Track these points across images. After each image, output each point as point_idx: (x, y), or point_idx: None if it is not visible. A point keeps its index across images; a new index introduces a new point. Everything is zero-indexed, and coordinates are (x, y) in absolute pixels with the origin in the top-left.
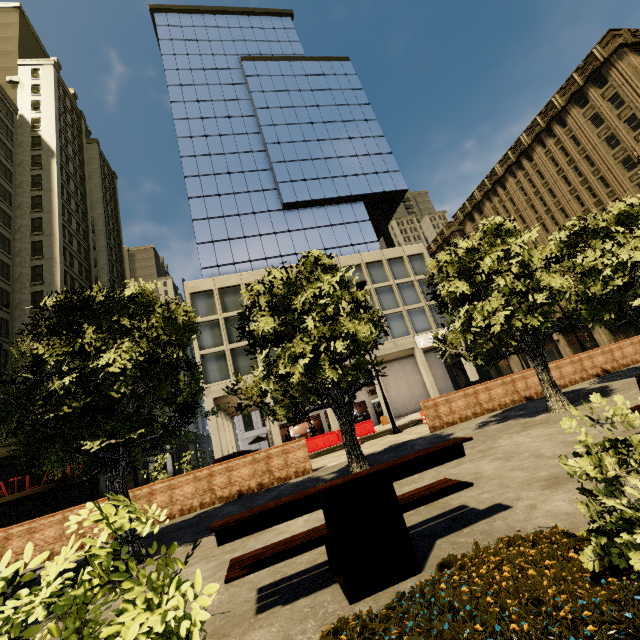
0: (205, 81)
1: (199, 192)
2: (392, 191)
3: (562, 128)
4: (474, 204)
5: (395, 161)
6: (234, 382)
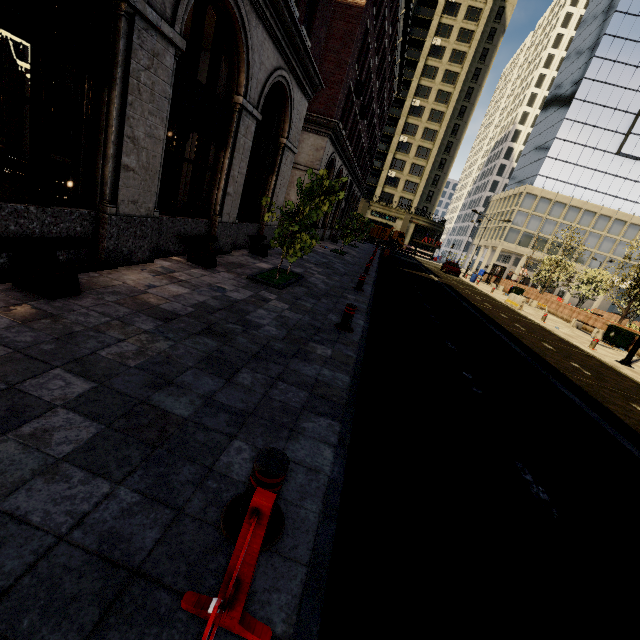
0: None
1: (574, 116)
2: None
3: None
4: None
5: None
6: (514, 247)
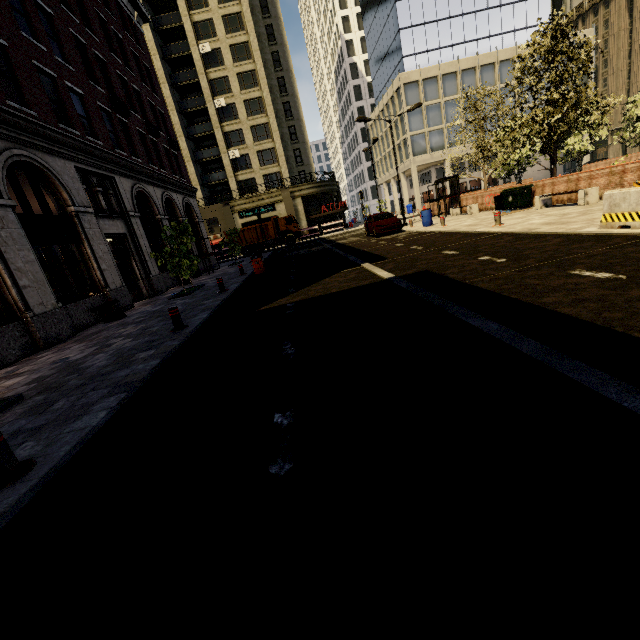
0: None
1: None
2: None
3: None
4: None
5: None
6: (429, 156)
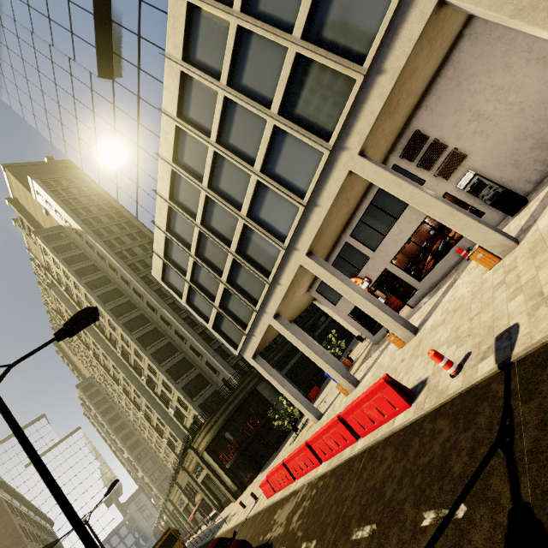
0: None
1: (94, 170)
2: None
3: None
4: None
5: None
6: (249, 335)
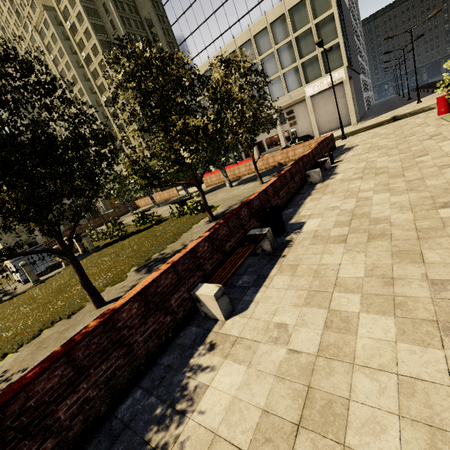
0: None
1: None
2: None
3: None
4: None
5: None
6: None
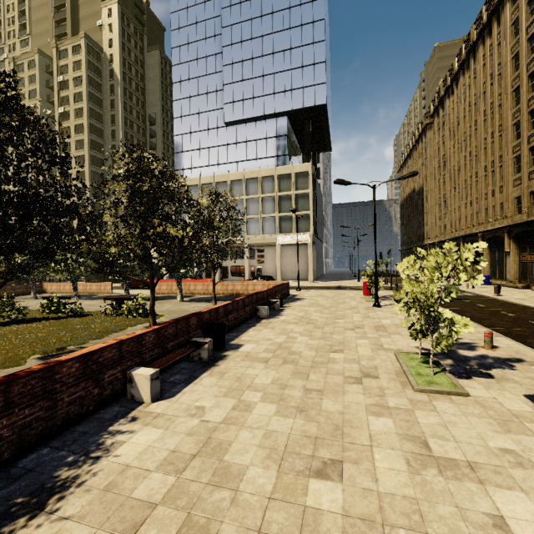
0: (194, 1)
1: (179, 113)
2: (310, 107)
3: (498, 27)
4: (441, 98)
5: (325, 71)
6: None
